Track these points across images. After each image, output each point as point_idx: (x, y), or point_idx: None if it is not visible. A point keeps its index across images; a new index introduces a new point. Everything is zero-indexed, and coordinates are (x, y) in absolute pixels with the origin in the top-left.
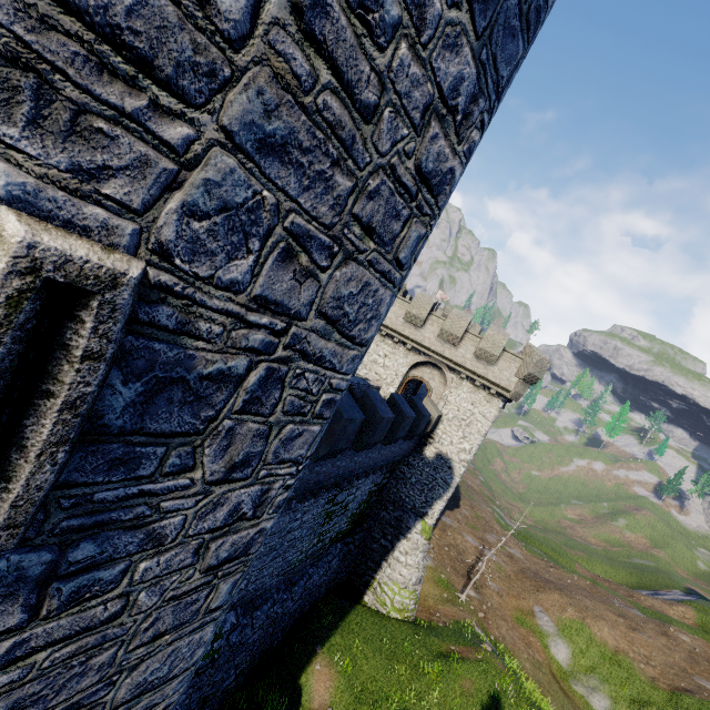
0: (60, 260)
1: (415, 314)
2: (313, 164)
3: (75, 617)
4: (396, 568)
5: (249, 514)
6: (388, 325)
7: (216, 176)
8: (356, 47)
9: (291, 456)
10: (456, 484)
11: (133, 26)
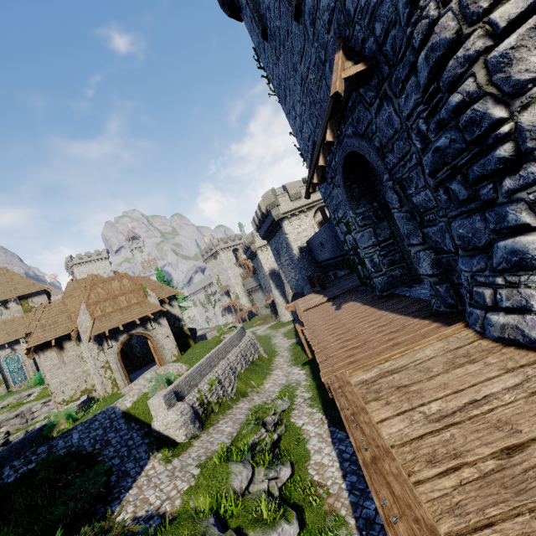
0: None
1: (295, 193)
2: None
3: None
4: None
5: None
6: (288, 210)
7: None
8: None
9: None
10: None
11: None
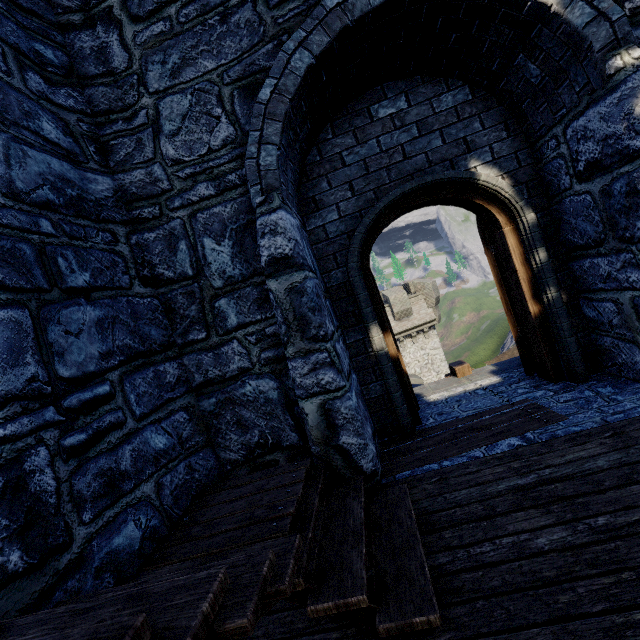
0: None
1: None
2: None
3: None
4: None
5: None
6: None
7: None
8: None
9: None
10: None
11: None
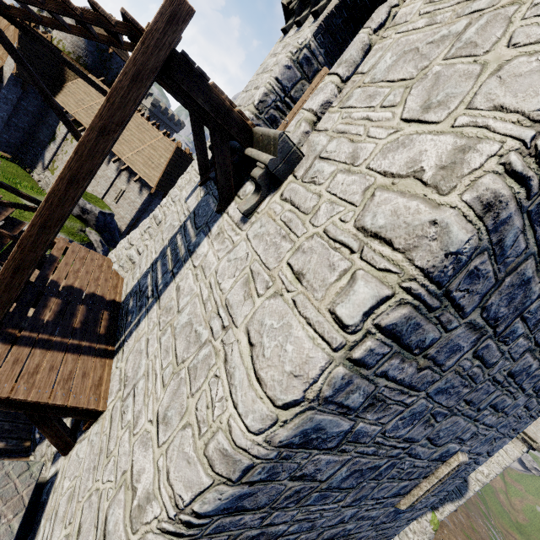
0: (462, 461)
1: None
2: (509, 424)
3: (390, 524)
4: (404, 539)
5: (427, 505)
6: None
7: (489, 435)
8: (535, 401)
9: (448, 489)
10: (469, 496)
11: (494, 423)
